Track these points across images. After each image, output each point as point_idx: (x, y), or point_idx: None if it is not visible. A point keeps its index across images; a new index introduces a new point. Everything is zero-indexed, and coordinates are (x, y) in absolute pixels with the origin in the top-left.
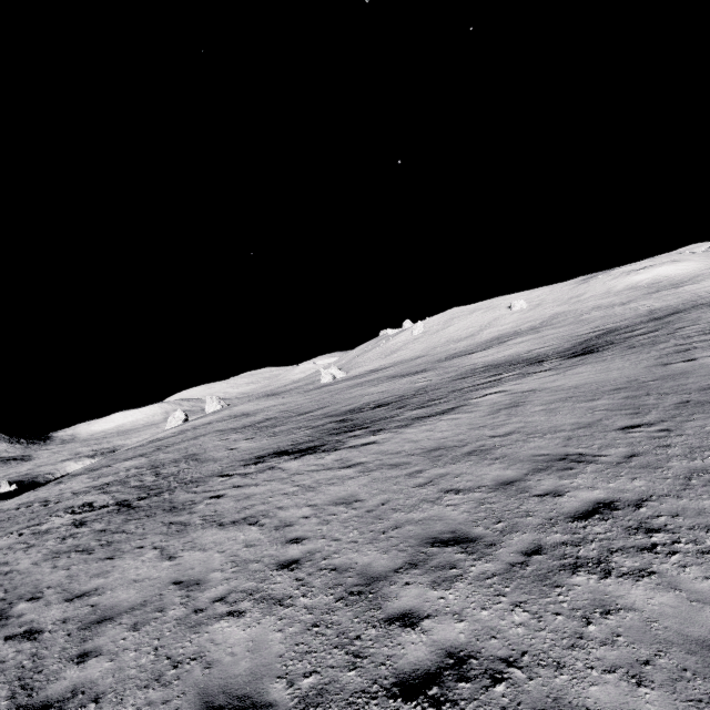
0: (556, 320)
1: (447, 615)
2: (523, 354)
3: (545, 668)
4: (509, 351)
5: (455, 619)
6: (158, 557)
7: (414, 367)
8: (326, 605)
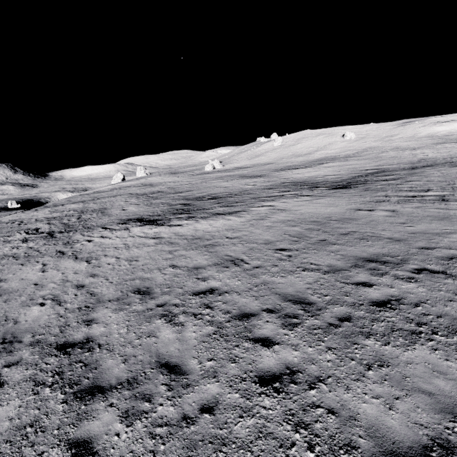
0: (365, 153)
1: (104, 324)
2: (318, 177)
3: (107, 350)
4: (315, 172)
5: (104, 326)
6: (39, 269)
7: (259, 171)
8: (73, 309)
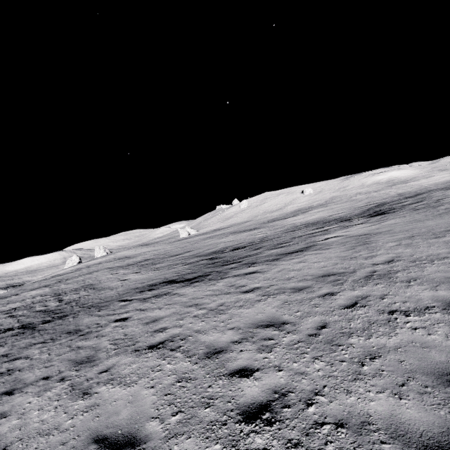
0: (335, 200)
1: None
2: (327, 217)
3: None
4: (314, 216)
5: None
6: (67, 393)
7: (247, 227)
8: None
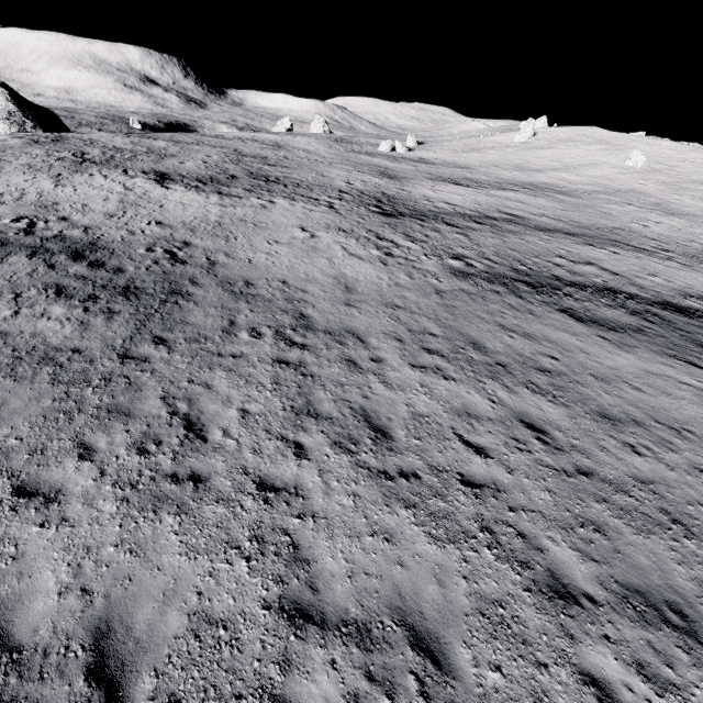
0: (601, 195)
1: None
2: (427, 201)
3: None
4: (452, 196)
5: None
6: (27, 179)
7: (416, 173)
8: None
